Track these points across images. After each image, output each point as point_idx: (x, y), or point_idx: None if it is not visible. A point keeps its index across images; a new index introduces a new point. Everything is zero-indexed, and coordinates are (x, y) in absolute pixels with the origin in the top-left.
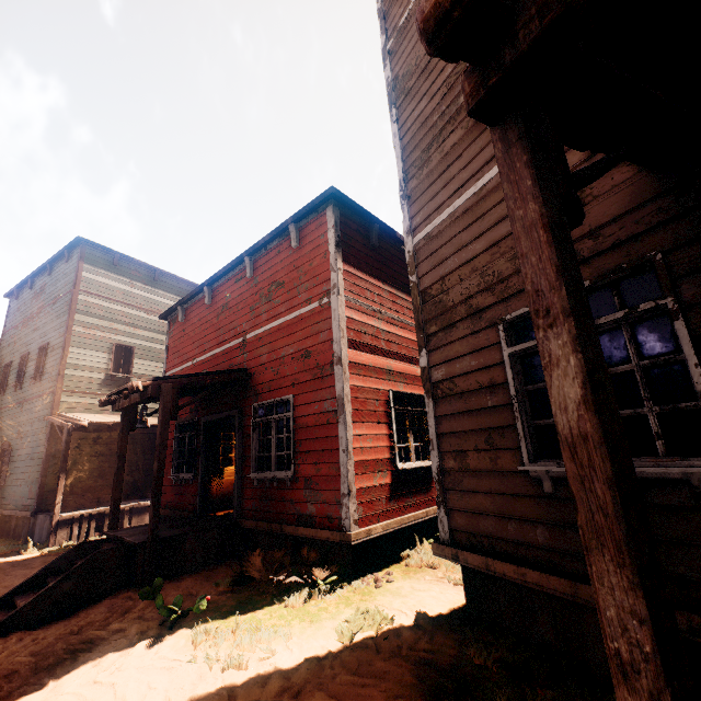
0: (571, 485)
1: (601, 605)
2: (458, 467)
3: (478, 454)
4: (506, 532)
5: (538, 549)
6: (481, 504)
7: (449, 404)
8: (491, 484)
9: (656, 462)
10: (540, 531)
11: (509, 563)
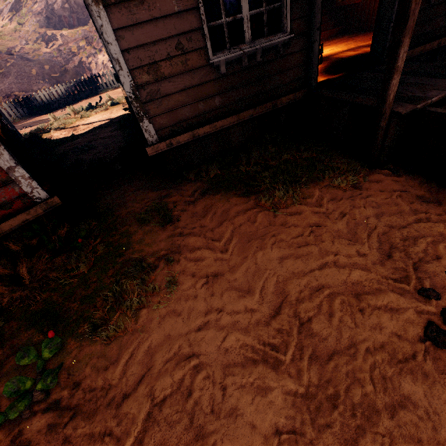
0: (410, 14)
1: (400, 54)
2: (154, 79)
3: (170, 61)
4: (198, 111)
5: (216, 110)
6: (179, 101)
7: (129, 12)
8: (185, 83)
9: (269, 39)
10: (217, 100)
11: (207, 125)
